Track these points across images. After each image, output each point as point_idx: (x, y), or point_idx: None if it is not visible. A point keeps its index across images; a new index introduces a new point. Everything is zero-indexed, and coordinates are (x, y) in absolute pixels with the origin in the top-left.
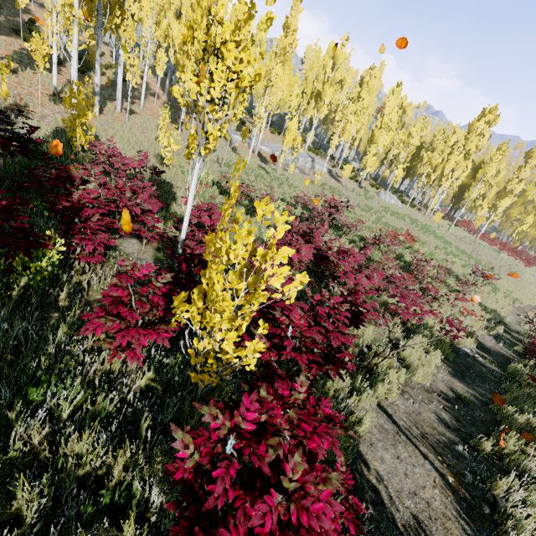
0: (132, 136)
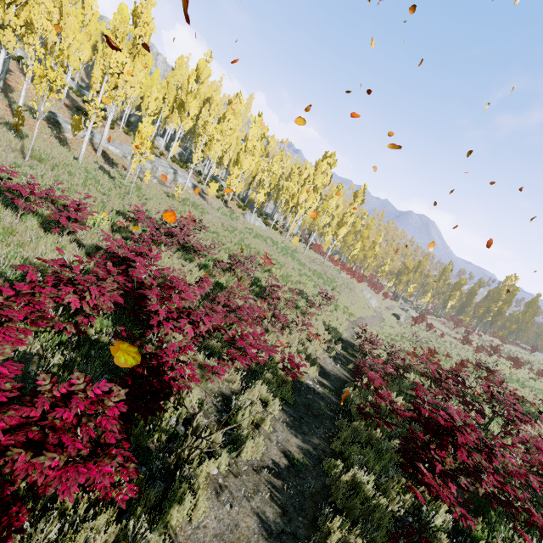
0: None
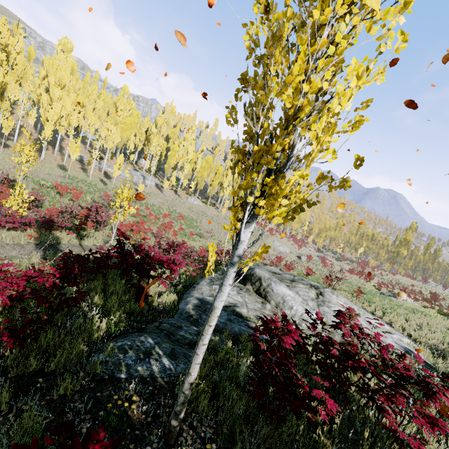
0: (3, 162)
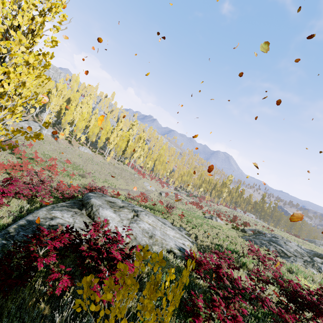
0: None
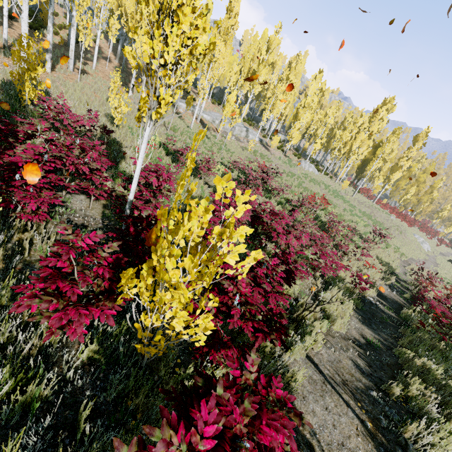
0: (84, 95)
